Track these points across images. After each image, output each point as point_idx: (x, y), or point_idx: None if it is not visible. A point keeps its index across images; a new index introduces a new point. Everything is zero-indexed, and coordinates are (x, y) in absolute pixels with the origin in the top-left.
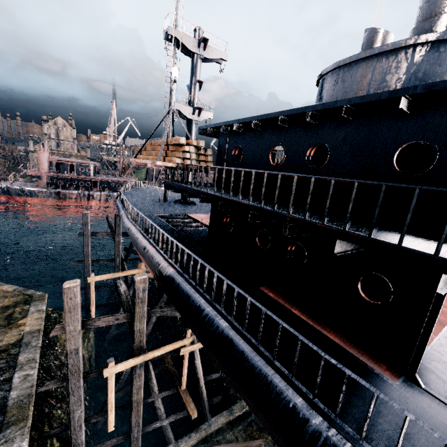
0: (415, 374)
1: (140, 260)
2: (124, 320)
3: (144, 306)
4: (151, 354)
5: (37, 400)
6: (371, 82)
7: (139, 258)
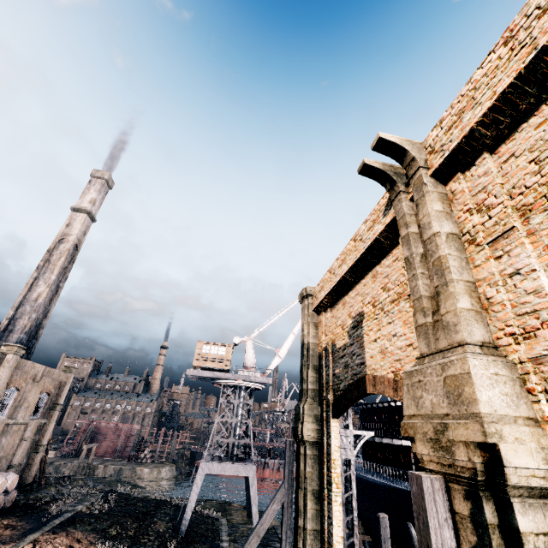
0: None
1: None
2: None
3: None
4: None
5: None
6: None
7: None
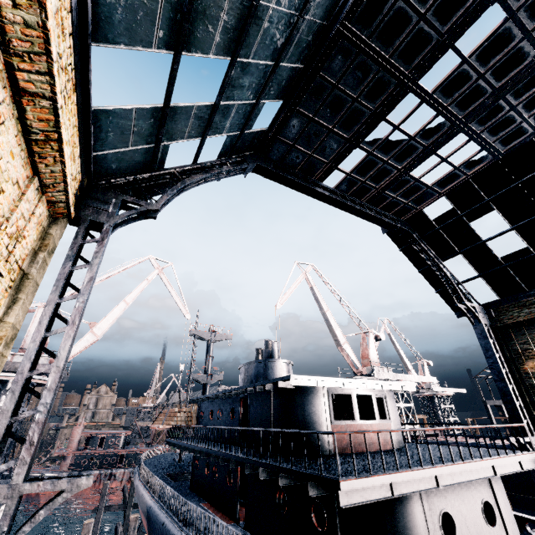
0: (237, 518)
1: None
2: None
3: None
4: None
5: None
6: (246, 376)
7: None
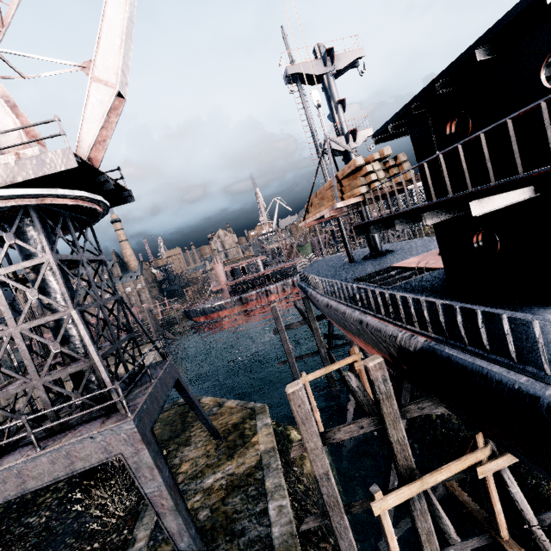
0: None
1: (348, 344)
2: (371, 428)
3: (392, 404)
4: (430, 478)
5: (299, 538)
6: None
7: (345, 343)
